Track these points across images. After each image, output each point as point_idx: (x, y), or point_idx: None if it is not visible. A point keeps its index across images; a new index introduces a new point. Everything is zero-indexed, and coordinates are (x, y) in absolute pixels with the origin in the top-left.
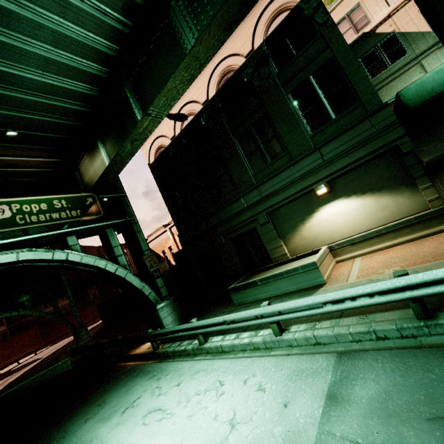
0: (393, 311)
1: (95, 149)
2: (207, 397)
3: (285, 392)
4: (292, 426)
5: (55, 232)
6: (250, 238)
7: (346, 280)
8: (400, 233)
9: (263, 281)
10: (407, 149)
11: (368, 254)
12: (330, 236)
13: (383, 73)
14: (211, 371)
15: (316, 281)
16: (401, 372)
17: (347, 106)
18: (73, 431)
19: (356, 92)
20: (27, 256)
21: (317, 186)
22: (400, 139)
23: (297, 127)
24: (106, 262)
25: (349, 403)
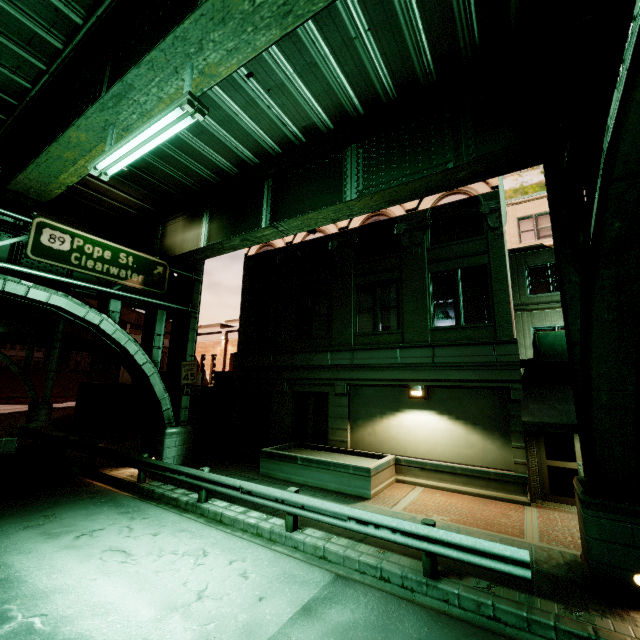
0: (410, 558)
1: (197, 218)
2: (183, 560)
3: (267, 588)
4: (257, 618)
5: (103, 289)
6: (316, 402)
7: (392, 506)
8: (474, 482)
9: (305, 461)
10: (516, 397)
11: (432, 489)
12: (403, 447)
13: (543, 296)
14: (199, 536)
15: (362, 491)
16: (378, 613)
17: (480, 320)
18: (7, 532)
19: (494, 312)
20: (59, 301)
21: (414, 384)
22: (514, 383)
23: (423, 311)
24: (138, 348)
25: (318, 619)
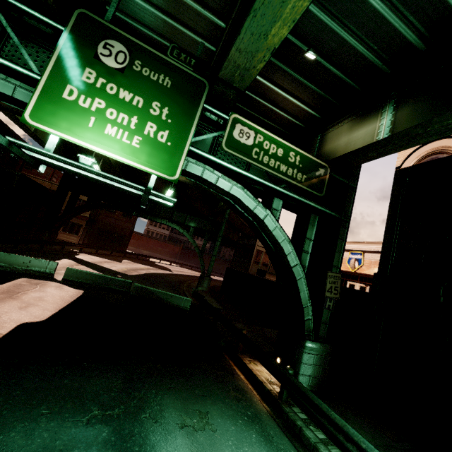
0: None
1: (372, 113)
2: None
3: None
4: None
5: (271, 185)
6: None
7: None
8: None
9: None
10: None
11: None
12: None
13: None
14: None
15: None
16: None
17: None
18: (167, 425)
19: None
20: (237, 193)
21: None
22: None
23: None
24: (291, 249)
25: None
